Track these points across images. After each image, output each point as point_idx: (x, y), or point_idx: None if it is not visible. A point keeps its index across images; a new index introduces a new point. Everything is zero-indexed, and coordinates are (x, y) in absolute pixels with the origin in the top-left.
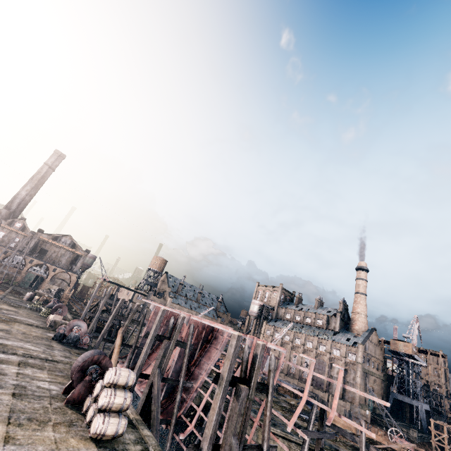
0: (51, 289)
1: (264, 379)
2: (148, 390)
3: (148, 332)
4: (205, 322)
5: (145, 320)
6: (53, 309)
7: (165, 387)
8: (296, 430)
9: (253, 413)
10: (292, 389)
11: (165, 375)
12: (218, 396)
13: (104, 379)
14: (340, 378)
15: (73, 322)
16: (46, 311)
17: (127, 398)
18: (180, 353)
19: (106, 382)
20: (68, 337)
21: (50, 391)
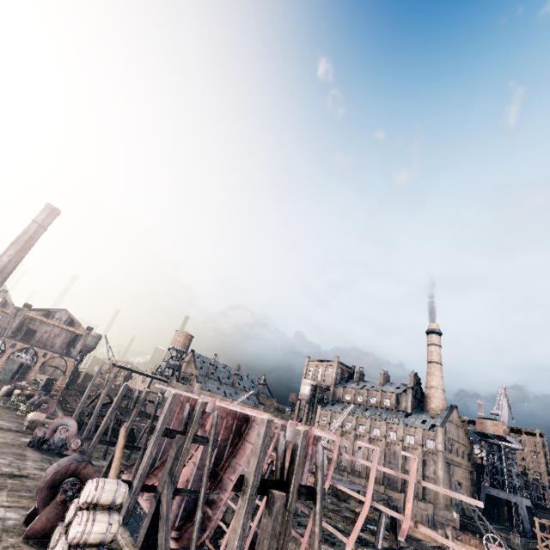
0: (37, 379)
1: None
2: (154, 508)
3: (153, 427)
4: (234, 408)
5: (159, 413)
6: (36, 405)
7: (184, 502)
8: None
9: (304, 529)
10: (350, 492)
11: (184, 485)
12: (240, 510)
13: (80, 497)
14: (412, 470)
15: (57, 420)
16: (25, 408)
17: (113, 523)
18: (203, 453)
19: (81, 501)
20: (50, 441)
21: (4, 521)
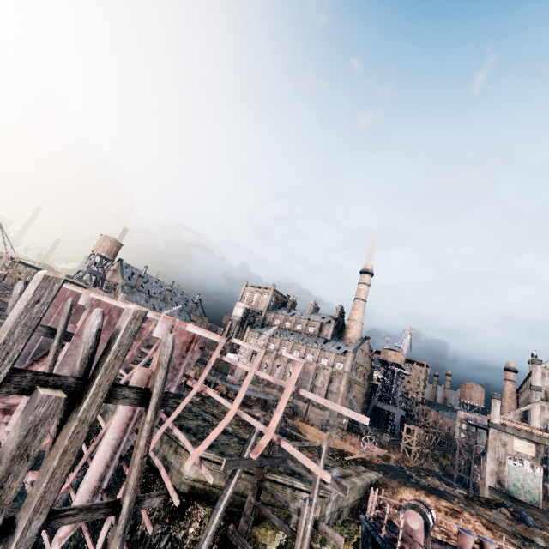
0: None
1: (229, 389)
2: None
3: None
4: (110, 301)
5: None
6: None
7: None
8: (200, 468)
9: (182, 432)
10: (219, 398)
11: None
12: None
13: None
14: (293, 377)
15: None
16: None
17: None
18: (70, 351)
19: None
20: None
21: None
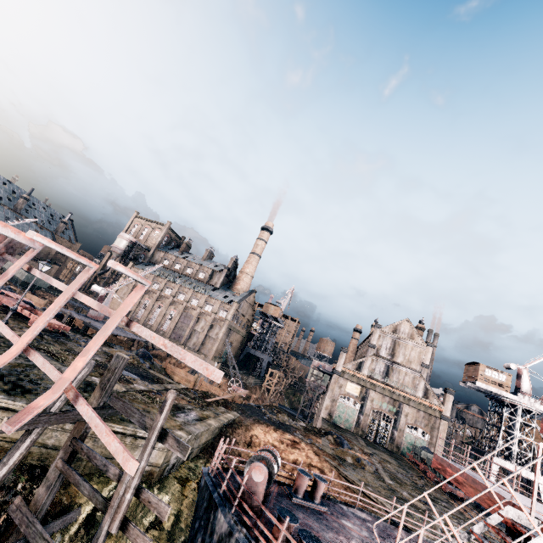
0: None
1: (87, 325)
2: None
3: None
4: None
5: None
6: None
7: None
8: None
9: None
10: (3, 329)
11: None
12: None
13: None
14: (127, 304)
15: None
16: None
17: None
18: None
19: None
20: None
21: None
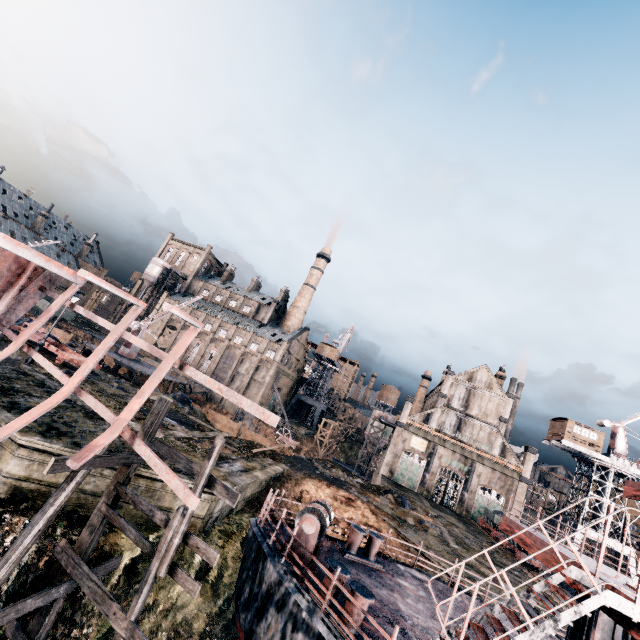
0: None
1: (119, 364)
2: None
3: None
4: None
5: None
6: None
7: None
8: None
9: (10, 414)
10: (50, 368)
11: None
12: None
13: None
14: (180, 346)
15: None
16: None
17: None
18: None
19: None
20: None
21: None
